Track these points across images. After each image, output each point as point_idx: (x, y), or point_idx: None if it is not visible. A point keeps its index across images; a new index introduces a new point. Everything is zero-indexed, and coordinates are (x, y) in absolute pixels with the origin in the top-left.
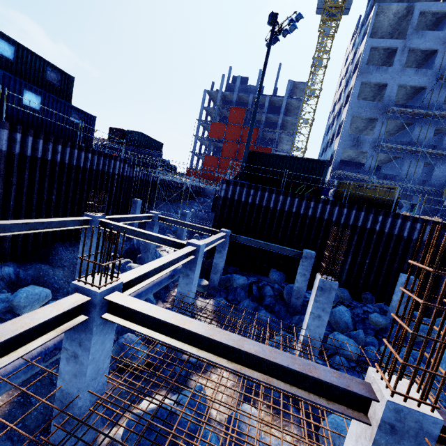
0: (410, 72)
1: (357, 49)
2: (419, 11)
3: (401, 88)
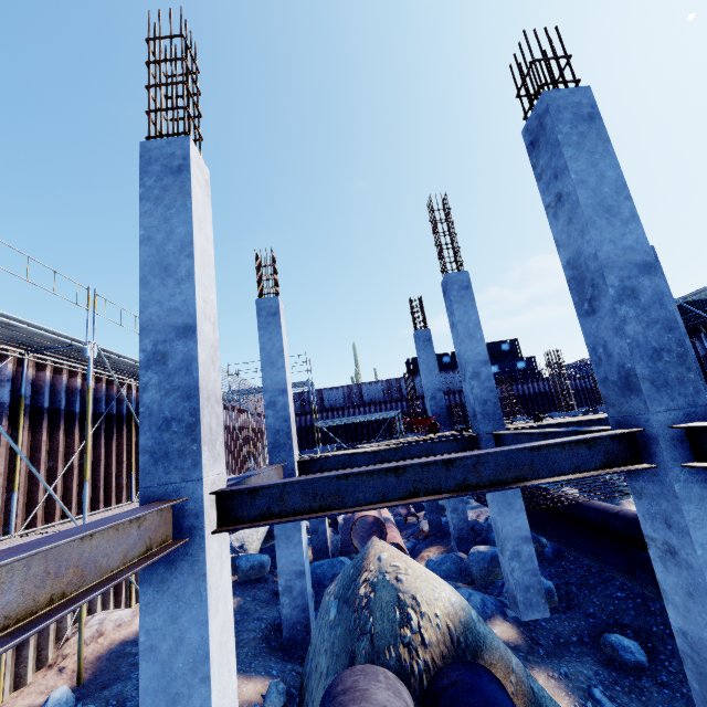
0: None
1: None
2: None
3: None
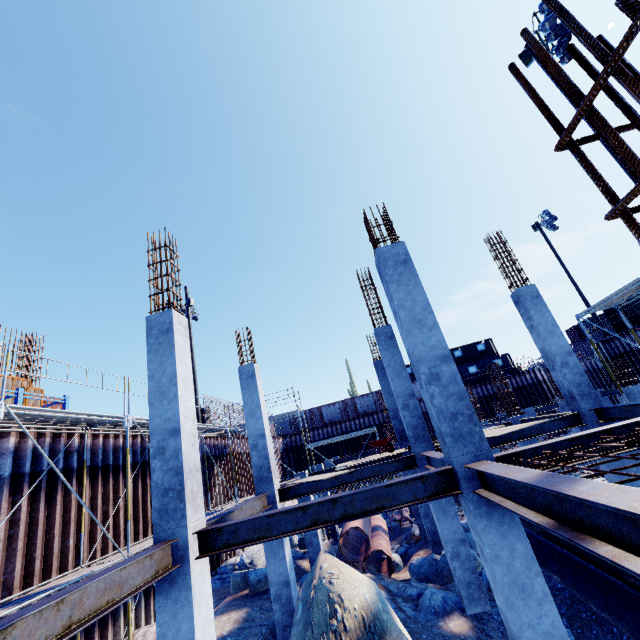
0: None
1: None
2: None
3: None
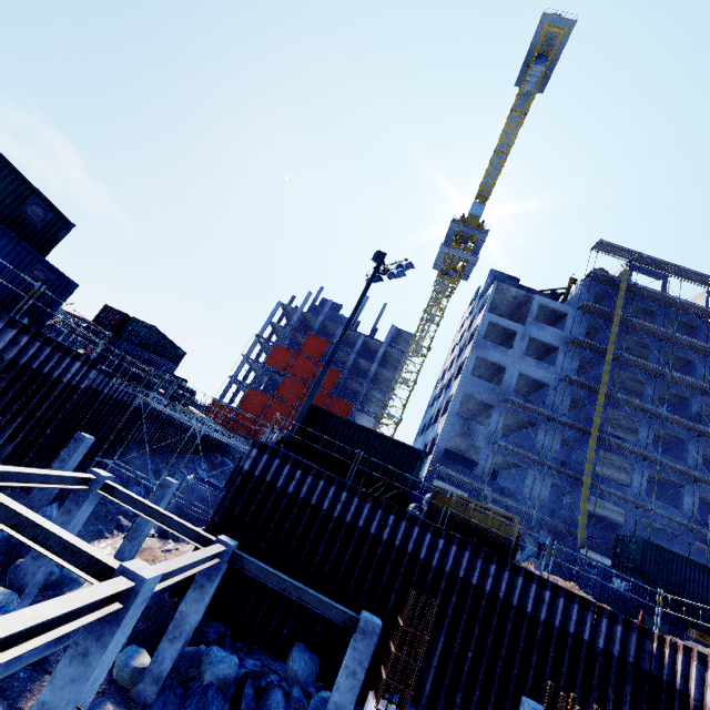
0: (531, 362)
1: (475, 319)
2: (538, 304)
3: (522, 376)
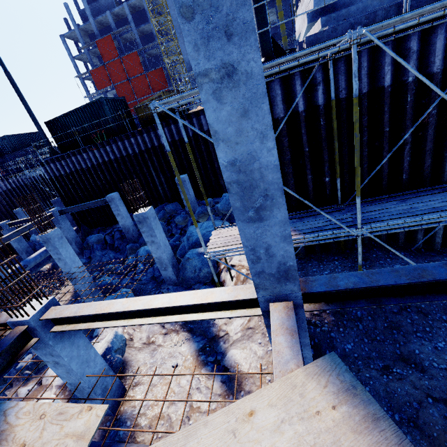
0: None
1: None
2: None
3: None
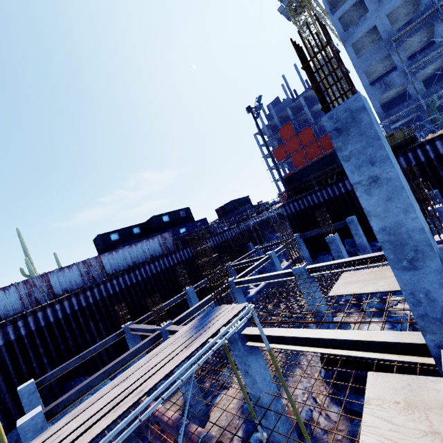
0: None
1: None
2: None
3: (394, 10)
